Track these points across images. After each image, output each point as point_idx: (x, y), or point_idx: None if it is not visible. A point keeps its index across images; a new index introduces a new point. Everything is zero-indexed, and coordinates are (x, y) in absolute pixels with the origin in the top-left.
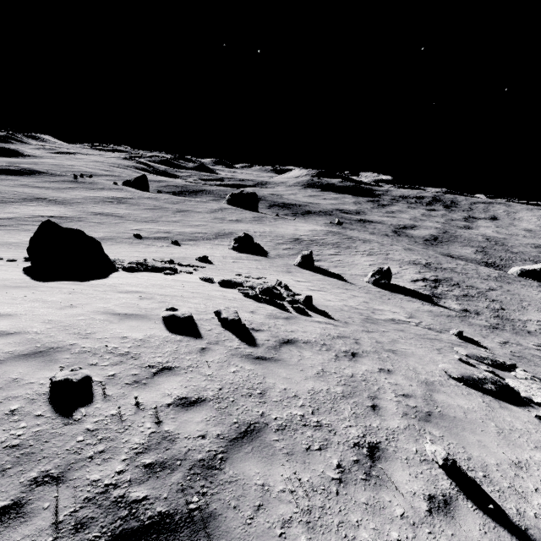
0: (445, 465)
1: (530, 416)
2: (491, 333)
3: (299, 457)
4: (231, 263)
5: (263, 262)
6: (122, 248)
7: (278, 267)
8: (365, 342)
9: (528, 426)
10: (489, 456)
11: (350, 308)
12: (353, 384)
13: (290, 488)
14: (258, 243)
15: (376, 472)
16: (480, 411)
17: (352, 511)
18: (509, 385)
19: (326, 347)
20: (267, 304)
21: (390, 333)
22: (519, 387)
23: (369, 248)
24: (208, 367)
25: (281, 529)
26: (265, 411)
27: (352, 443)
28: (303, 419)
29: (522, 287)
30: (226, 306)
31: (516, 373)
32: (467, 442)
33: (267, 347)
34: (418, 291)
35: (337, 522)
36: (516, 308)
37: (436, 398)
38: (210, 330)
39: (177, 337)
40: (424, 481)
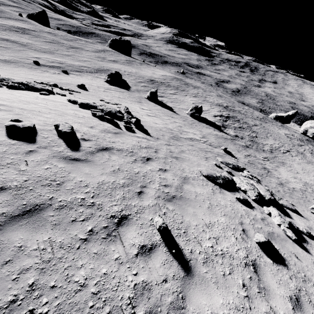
0: (159, 229)
1: (233, 197)
2: (244, 150)
3: (63, 226)
4: (102, 91)
5: (125, 93)
6: (22, 70)
7: (134, 98)
8: (162, 152)
9: (228, 203)
10: (194, 221)
11: (167, 130)
12: (135, 178)
13: (42, 247)
14: (125, 79)
15: (115, 233)
16: (206, 195)
17: (82, 259)
18: (233, 179)
19: (132, 154)
20: (107, 123)
21: (183, 146)
22: (237, 181)
23: (196, 92)
24: (26, 164)
25: (18, 275)
26: (54, 196)
27: (110, 215)
28: (82, 201)
29: (272, 126)
30: (72, 121)
31: (242, 173)
32: (186, 213)
33: (86, 152)
34: (215, 122)
35: (66, 267)
36: (263, 137)
37: (184, 187)
38: (47, 137)
39: (13, 142)
40: (145, 237)
